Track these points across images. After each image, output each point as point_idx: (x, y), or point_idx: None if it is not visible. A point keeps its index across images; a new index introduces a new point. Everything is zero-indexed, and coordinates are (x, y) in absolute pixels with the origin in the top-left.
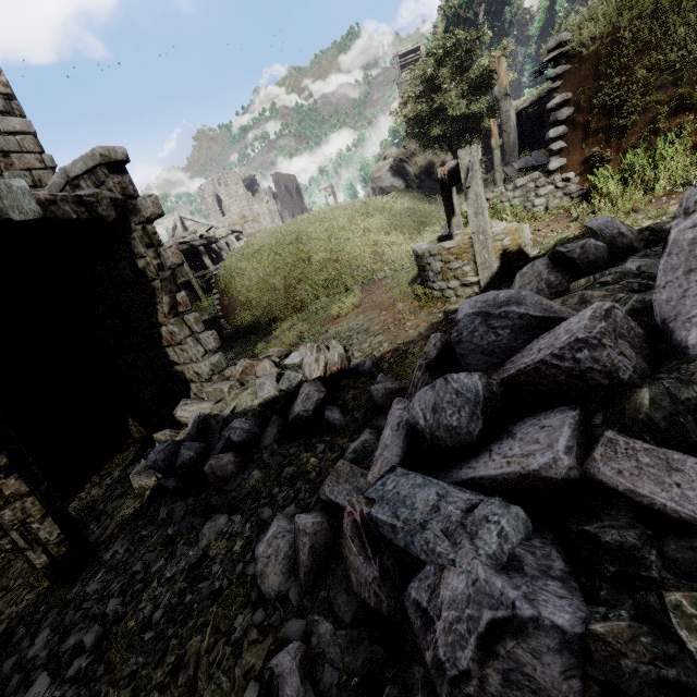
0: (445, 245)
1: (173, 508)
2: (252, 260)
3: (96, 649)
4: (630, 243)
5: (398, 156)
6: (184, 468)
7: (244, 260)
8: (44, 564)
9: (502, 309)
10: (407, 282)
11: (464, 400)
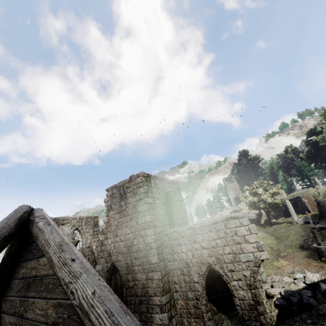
0: None
1: (301, 316)
2: None
3: None
4: None
5: (235, 209)
6: (297, 303)
7: None
8: None
9: None
10: (305, 257)
11: None
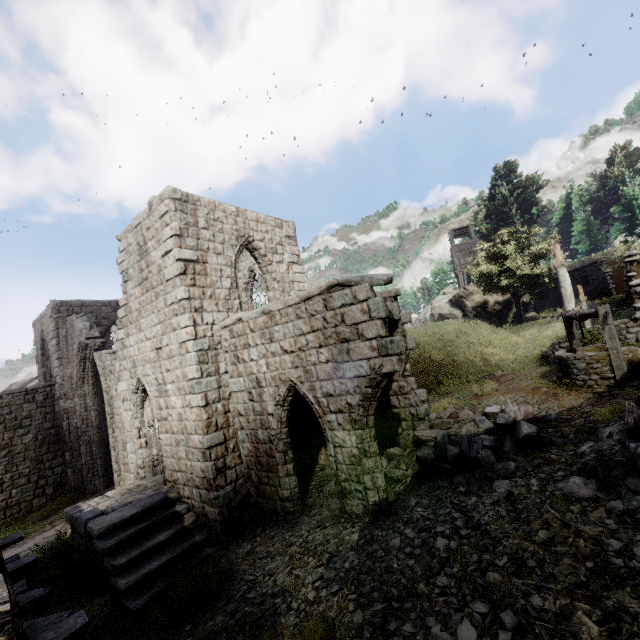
0: (588, 354)
1: (452, 480)
2: None
3: (468, 528)
4: None
5: (458, 293)
6: (454, 458)
7: None
8: (376, 501)
9: None
10: (537, 377)
11: None
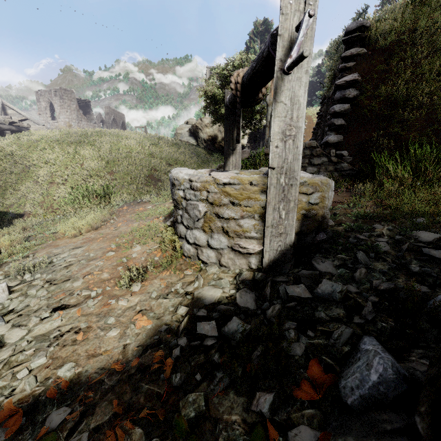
0: (220, 176)
1: None
2: (23, 148)
3: None
4: None
5: (196, 123)
6: None
7: (15, 145)
8: None
9: None
10: (164, 215)
11: None
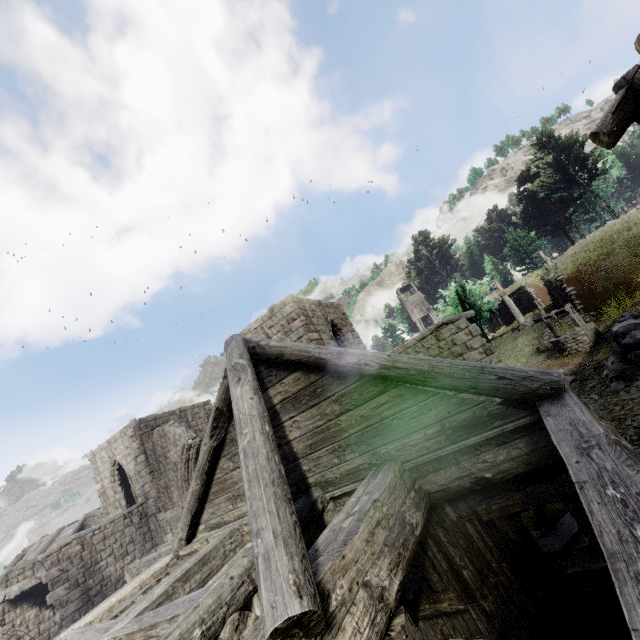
0: (572, 333)
1: None
2: None
3: None
4: (637, 315)
5: None
6: None
7: None
8: None
9: (626, 324)
10: (544, 360)
11: (636, 334)
